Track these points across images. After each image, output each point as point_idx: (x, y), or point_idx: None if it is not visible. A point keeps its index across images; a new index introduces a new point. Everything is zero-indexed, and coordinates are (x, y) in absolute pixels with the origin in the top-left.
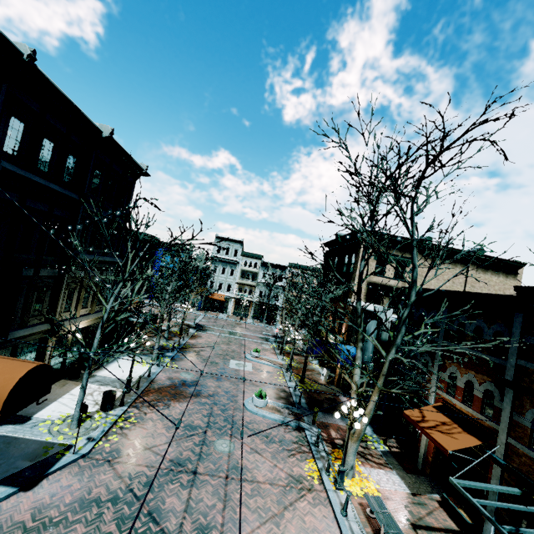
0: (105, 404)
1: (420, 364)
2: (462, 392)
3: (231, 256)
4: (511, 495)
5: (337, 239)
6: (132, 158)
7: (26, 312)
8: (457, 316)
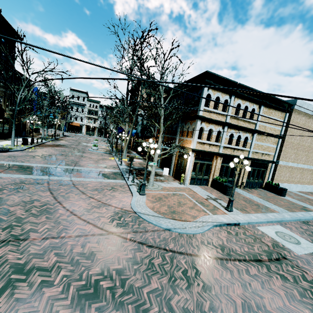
0: (24, 142)
1: (153, 128)
2: None
3: (81, 101)
4: (163, 149)
5: (132, 87)
6: (12, 27)
7: None
8: None
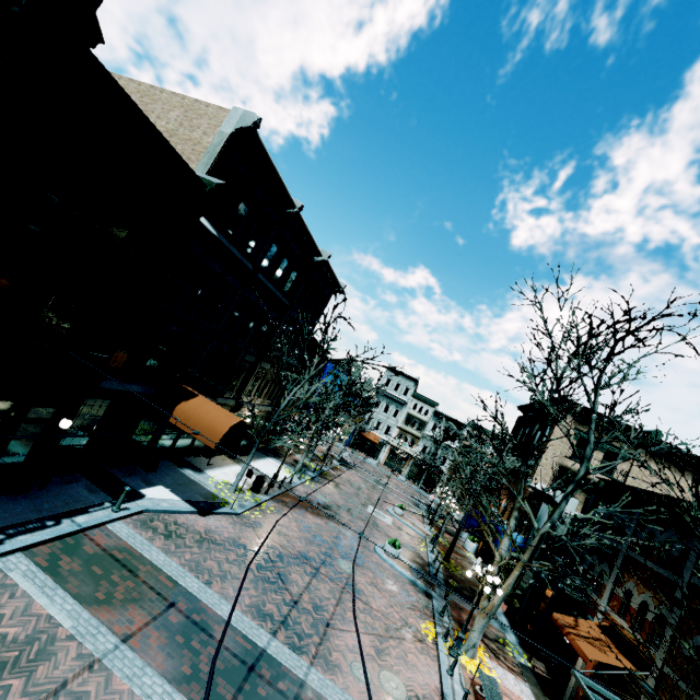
0: (256, 485)
1: (596, 574)
2: (634, 614)
3: (400, 394)
4: None
5: (533, 404)
6: (336, 278)
7: (227, 385)
8: (649, 523)
